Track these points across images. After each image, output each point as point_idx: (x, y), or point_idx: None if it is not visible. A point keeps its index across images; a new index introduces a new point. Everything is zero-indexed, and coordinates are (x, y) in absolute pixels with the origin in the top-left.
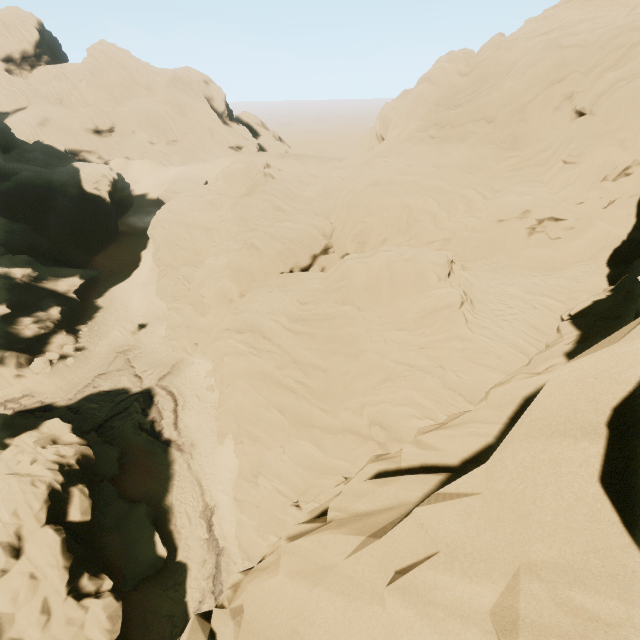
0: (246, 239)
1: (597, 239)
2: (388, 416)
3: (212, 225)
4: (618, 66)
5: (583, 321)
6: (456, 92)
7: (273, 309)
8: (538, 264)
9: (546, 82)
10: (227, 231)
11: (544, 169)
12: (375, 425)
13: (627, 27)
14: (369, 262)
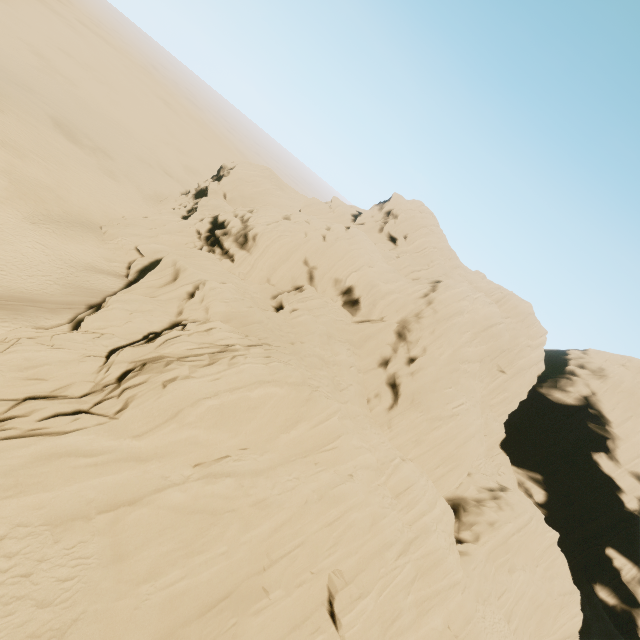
0: (416, 571)
1: (500, 436)
2: (570, 629)
3: (246, 570)
4: (519, 356)
5: (623, 553)
6: (462, 324)
7: (509, 636)
8: (486, 452)
9: (501, 350)
10: (333, 568)
11: (490, 397)
12: (565, 639)
13: (519, 333)
14: (527, 533)
